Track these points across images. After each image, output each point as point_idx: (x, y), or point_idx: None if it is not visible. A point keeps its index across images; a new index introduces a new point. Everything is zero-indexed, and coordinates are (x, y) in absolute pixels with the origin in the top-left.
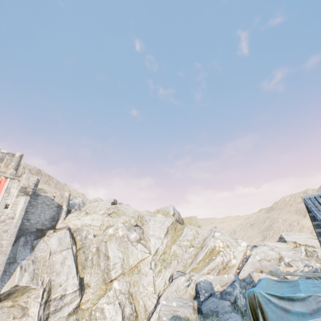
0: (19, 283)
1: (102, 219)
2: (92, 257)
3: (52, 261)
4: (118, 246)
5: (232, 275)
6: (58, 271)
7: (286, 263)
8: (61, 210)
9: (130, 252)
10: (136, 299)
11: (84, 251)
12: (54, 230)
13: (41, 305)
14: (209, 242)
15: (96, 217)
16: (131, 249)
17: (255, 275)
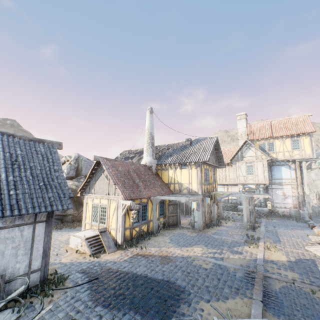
0: None
1: None
2: None
3: (315, 183)
4: None
5: None
6: None
7: None
8: None
9: None
10: None
11: None
12: (310, 170)
13: (316, 199)
14: None
15: None
16: None
17: None
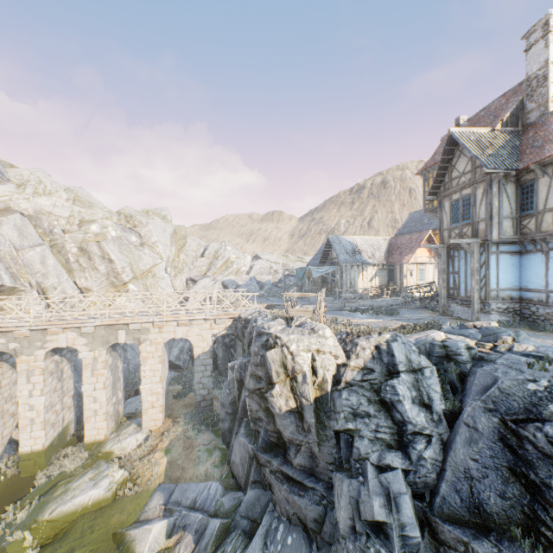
0: (4, 283)
1: (70, 209)
2: (77, 259)
3: (26, 259)
4: (119, 249)
5: (249, 276)
6: (42, 272)
7: (275, 270)
8: None
9: (137, 256)
10: (157, 298)
11: (59, 251)
12: None
13: (46, 307)
14: (226, 253)
15: (60, 203)
16: (137, 254)
17: (258, 276)
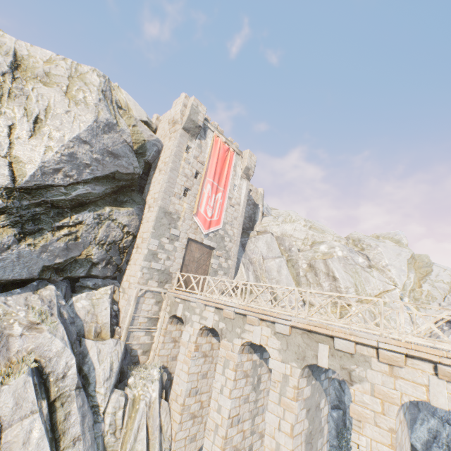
0: (248, 281)
1: (305, 232)
2: (305, 273)
3: (267, 266)
4: (343, 268)
5: None
6: (276, 279)
7: None
8: (257, 210)
9: (362, 278)
10: None
11: (292, 265)
12: (257, 233)
13: None
14: None
15: (298, 228)
16: (363, 275)
17: None
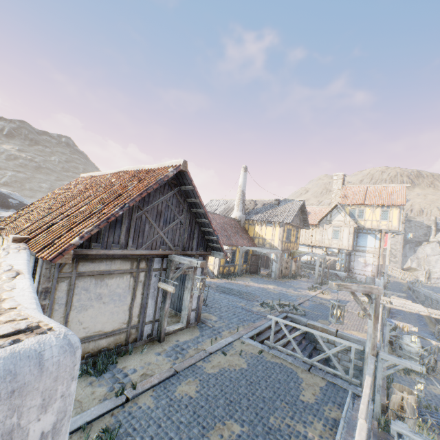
0: (410, 266)
1: None
2: None
3: (428, 259)
4: None
5: None
6: (433, 265)
7: None
8: (430, 229)
9: None
10: None
11: None
12: (427, 243)
13: (425, 278)
14: None
15: None
16: None
17: None
